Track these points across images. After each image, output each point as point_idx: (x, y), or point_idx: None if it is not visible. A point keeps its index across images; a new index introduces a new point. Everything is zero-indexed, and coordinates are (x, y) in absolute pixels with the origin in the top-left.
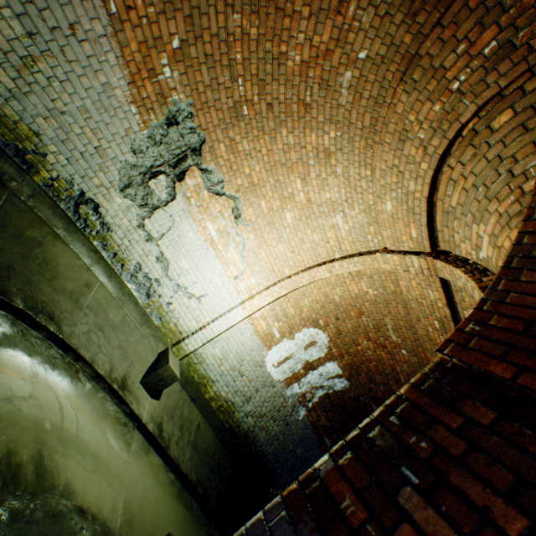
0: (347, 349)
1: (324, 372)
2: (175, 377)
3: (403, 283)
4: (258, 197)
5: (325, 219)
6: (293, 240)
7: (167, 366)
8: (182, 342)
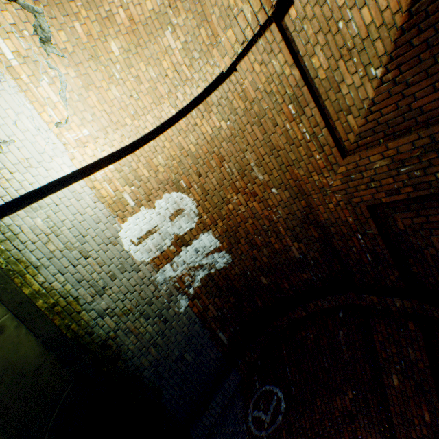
0: (219, 212)
1: (200, 247)
2: None
3: (248, 81)
4: (69, 16)
5: (156, 44)
6: (128, 81)
7: None
8: None
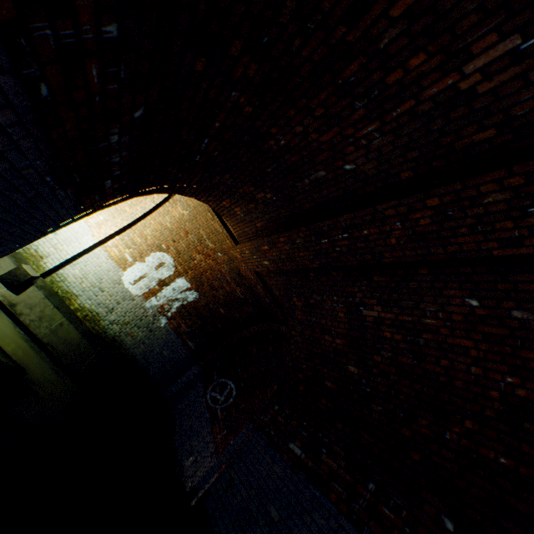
0: (189, 265)
1: (177, 287)
2: (28, 275)
3: None
4: None
5: None
6: None
7: (20, 266)
8: (42, 261)
